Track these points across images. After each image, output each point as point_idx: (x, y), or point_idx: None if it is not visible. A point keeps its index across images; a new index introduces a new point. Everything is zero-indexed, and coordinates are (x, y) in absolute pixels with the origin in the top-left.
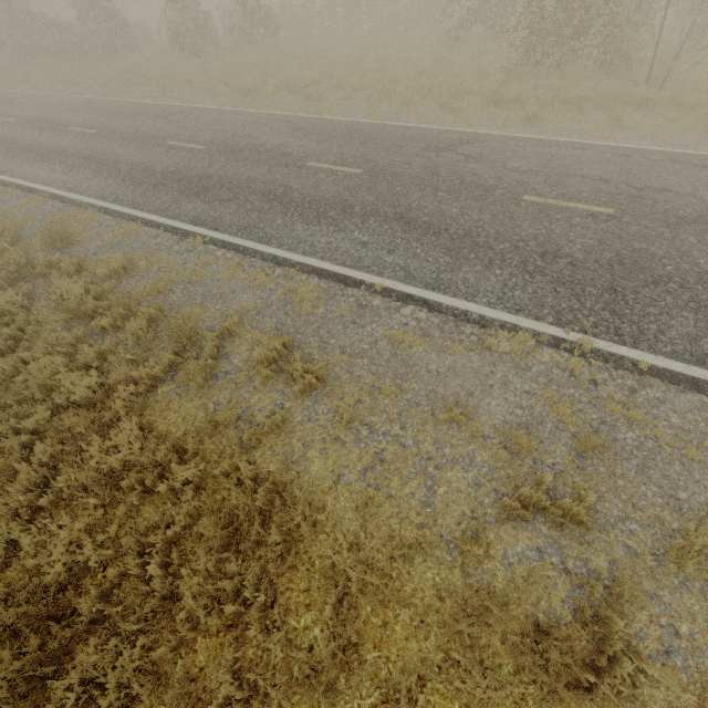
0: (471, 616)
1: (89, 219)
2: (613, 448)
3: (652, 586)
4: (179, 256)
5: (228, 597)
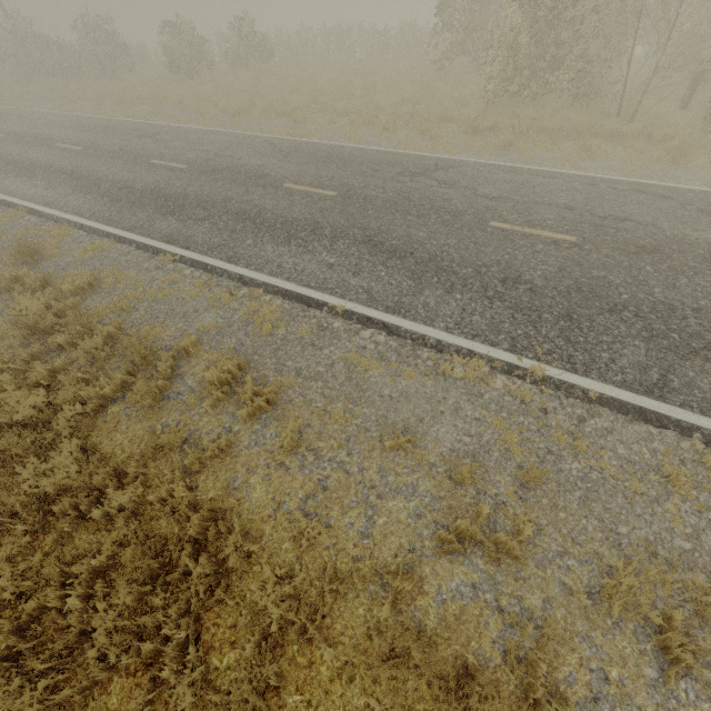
0: (400, 657)
1: (62, 234)
2: (557, 479)
3: (584, 627)
4: (148, 273)
5: (151, 633)
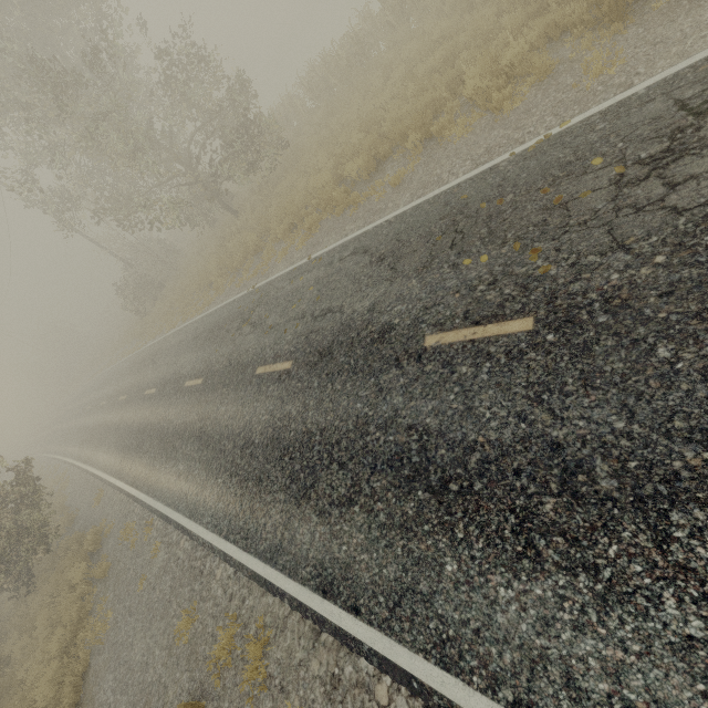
0: None
1: None
2: None
3: None
4: None
5: None
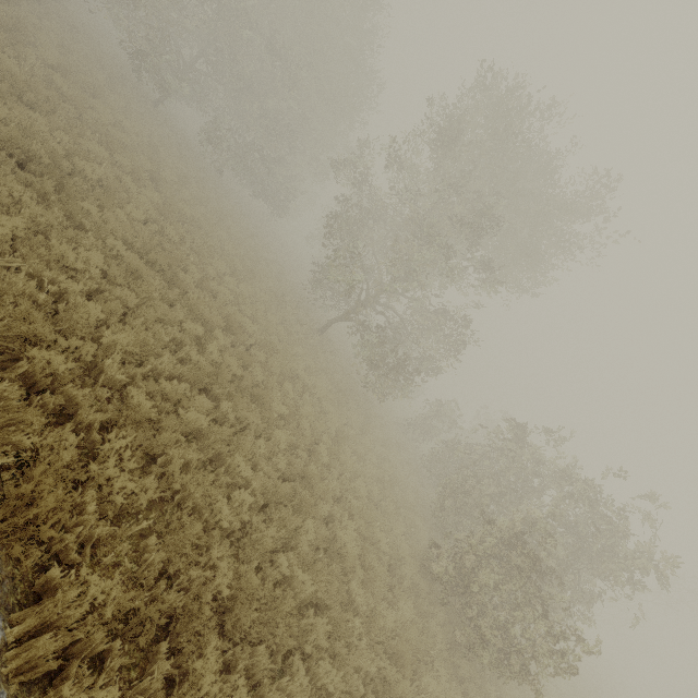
0: None
1: None
2: None
3: None
4: None
5: None
